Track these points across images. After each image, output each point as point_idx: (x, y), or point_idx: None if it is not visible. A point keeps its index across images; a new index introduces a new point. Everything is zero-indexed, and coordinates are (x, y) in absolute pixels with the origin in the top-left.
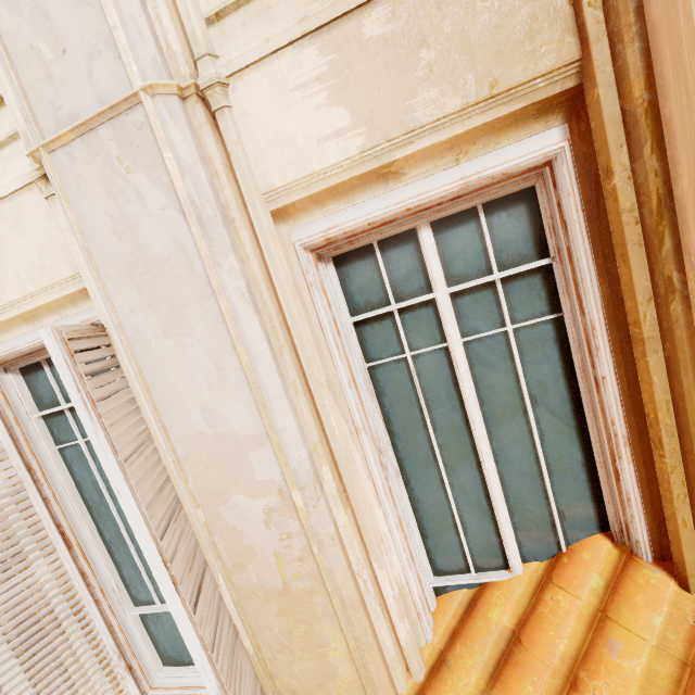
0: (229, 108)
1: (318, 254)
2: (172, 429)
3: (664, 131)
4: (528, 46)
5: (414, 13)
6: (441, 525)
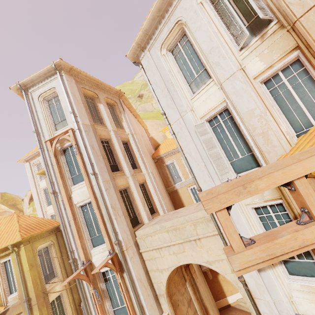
0: (246, 69)
1: (261, 83)
2: (241, 112)
3: (310, 46)
4: (288, 45)
5: (271, 48)
6: (295, 122)
